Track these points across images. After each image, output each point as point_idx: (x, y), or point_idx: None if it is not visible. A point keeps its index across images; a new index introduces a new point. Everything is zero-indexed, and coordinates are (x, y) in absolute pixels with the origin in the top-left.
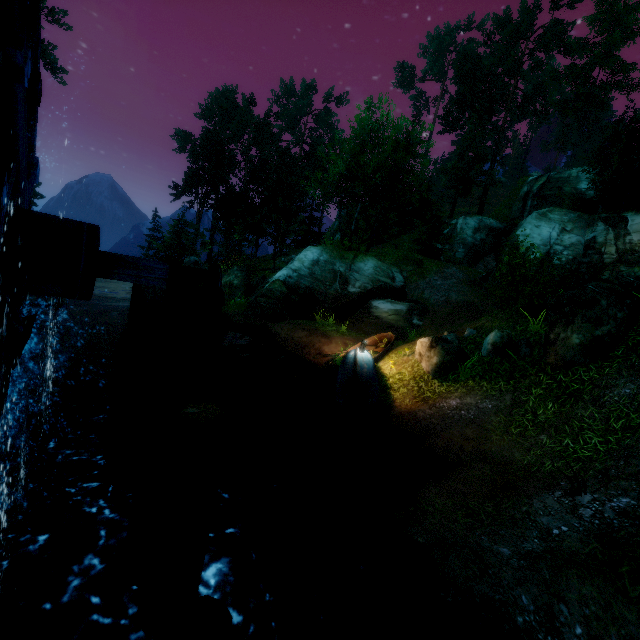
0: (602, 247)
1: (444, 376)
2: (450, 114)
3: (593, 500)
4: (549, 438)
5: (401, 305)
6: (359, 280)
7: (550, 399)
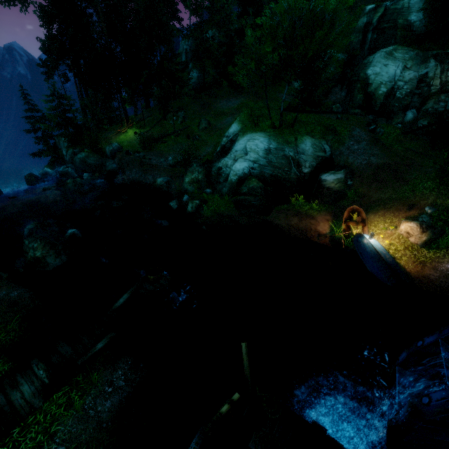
0: (431, 81)
1: (428, 245)
2: None
3: None
4: None
5: (340, 174)
6: (307, 161)
7: None
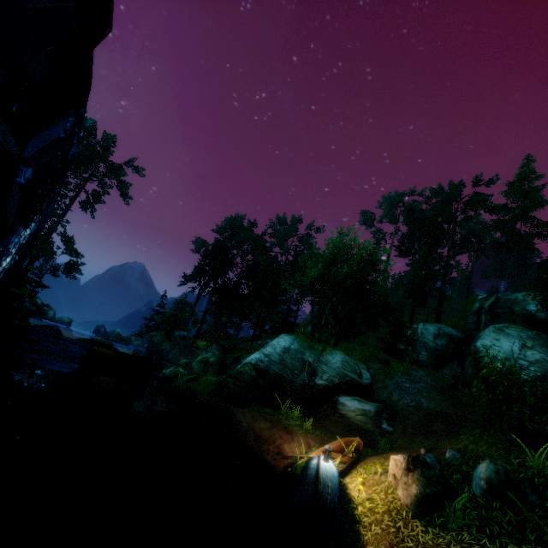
0: None
1: (428, 516)
2: (403, 244)
3: None
4: None
5: (369, 405)
6: (326, 372)
7: None
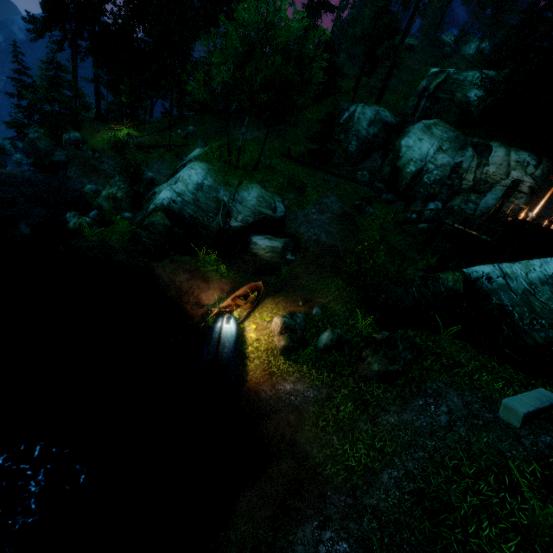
0: (464, 173)
1: (289, 354)
2: None
3: (330, 539)
4: (338, 440)
5: (278, 242)
6: (241, 213)
7: (351, 400)
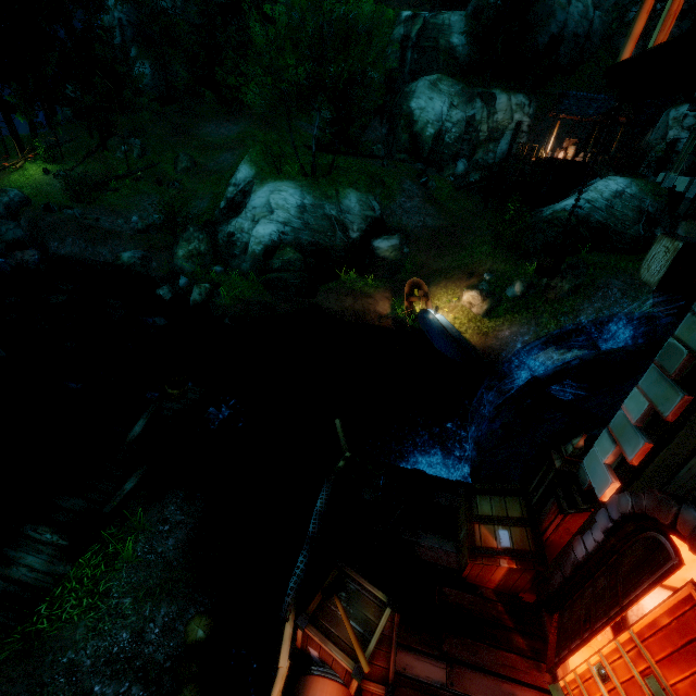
0: (479, 125)
1: (489, 315)
2: None
3: None
4: None
5: (395, 240)
6: (354, 222)
7: (552, 318)
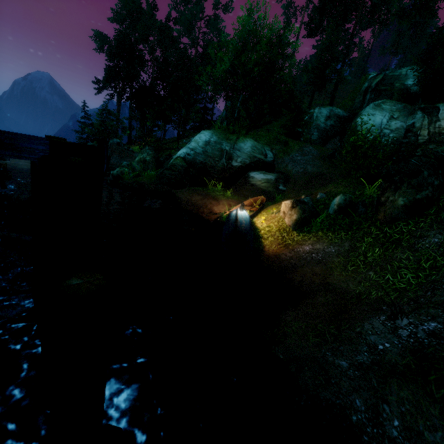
0: (418, 131)
1: (301, 228)
2: (313, 21)
3: (409, 324)
4: (375, 274)
5: (271, 175)
6: (240, 156)
7: (377, 245)
